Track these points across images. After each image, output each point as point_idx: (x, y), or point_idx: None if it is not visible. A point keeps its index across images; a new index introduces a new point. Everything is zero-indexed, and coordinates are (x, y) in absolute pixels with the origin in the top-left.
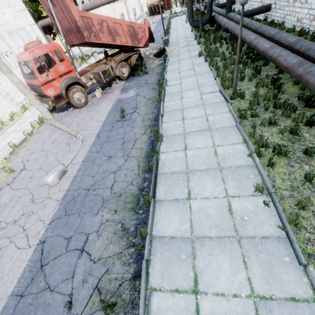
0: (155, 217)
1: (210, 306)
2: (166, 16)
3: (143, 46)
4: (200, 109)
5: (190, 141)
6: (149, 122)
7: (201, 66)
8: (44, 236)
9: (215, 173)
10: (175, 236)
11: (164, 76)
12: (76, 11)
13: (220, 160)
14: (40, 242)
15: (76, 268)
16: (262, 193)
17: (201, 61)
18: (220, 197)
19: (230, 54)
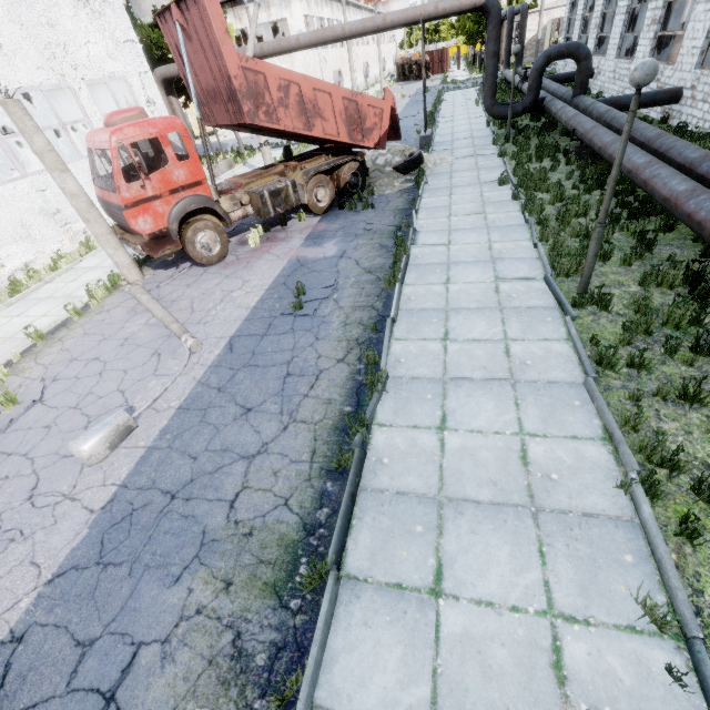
0: (331, 635)
1: None
2: (432, 87)
3: (373, 145)
4: (492, 318)
5: (457, 404)
6: (359, 332)
7: (503, 208)
8: (27, 617)
9: (518, 524)
10: None
11: (412, 218)
12: (233, 56)
13: (537, 481)
14: (9, 638)
15: None
16: (662, 630)
17: (502, 196)
18: (529, 609)
19: (576, 191)
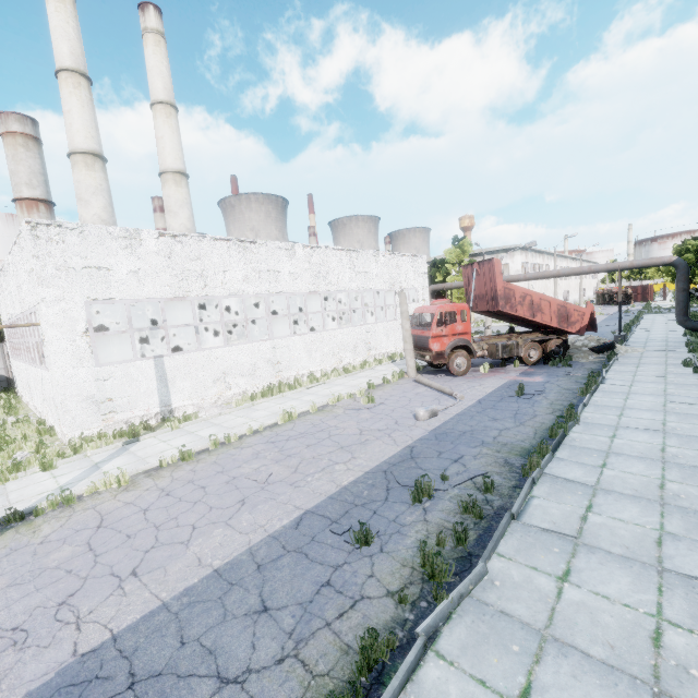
0: (550, 464)
1: (602, 520)
2: (632, 310)
3: (575, 331)
4: (656, 413)
5: (623, 433)
6: (560, 407)
7: (682, 376)
8: (413, 444)
9: (652, 462)
10: (573, 480)
11: (602, 373)
12: (501, 282)
13: (668, 456)
14: (408, 446)
15: (449, 467)
16: None
17: (684, 371)
18: (650, 476)
19: None
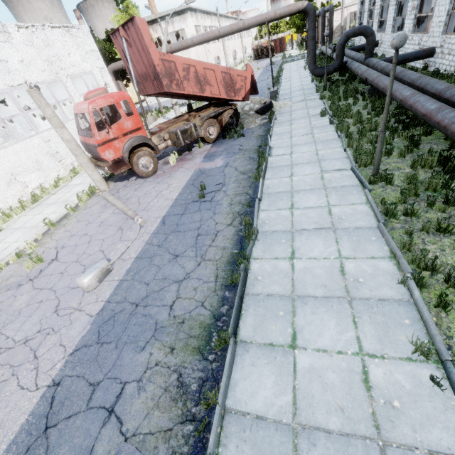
0: (233, 372)
1: None
2: (276, 61)
3: (241, 99)
4: (319, 194)
5: (300, 244)
6: (239, 208)
7: (324, 130)
8: (61, 373)
9: (340, 307)
10: (265, 415)
11: (268, 140)
12: (156, 53)
13: (350, 283)
14: (52, 384)
15: (96, 445)
16: (428, 358)
17: (323, 122)
18: (348, 352)
19: (369, 116)
